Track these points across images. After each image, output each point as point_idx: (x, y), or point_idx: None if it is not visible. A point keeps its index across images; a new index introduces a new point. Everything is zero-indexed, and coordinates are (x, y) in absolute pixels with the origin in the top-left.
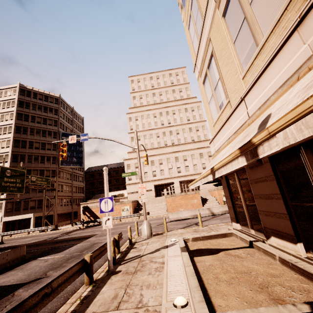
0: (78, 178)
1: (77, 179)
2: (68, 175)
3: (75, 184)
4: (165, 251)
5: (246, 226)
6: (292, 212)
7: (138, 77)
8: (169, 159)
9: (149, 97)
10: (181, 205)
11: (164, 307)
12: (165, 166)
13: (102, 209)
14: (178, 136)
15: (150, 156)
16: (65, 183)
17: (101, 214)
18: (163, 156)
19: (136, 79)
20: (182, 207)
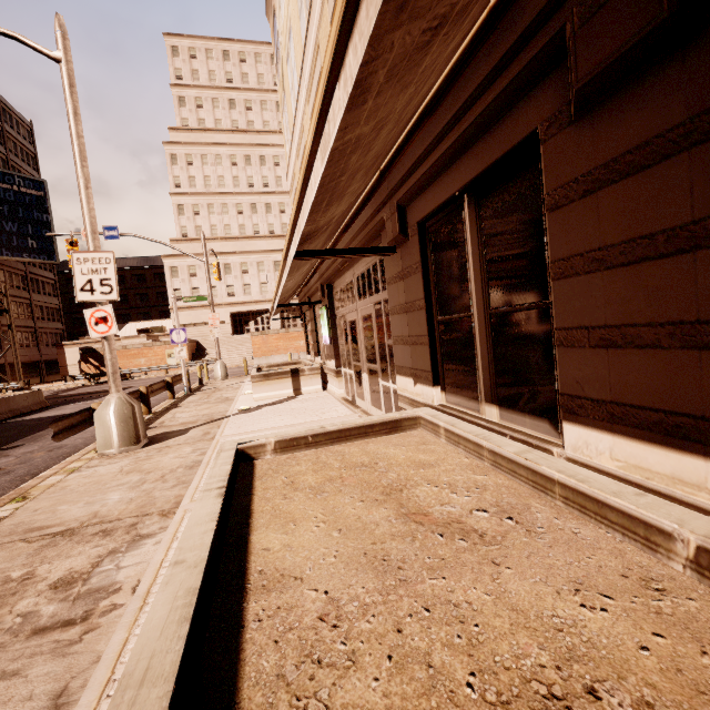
0: (44, 287)
1: (40, 290)
2: (17, 280)
3: (38, 301)
4: (243, 383)
5: (312, 356)
6: (319, 340)
7: (192, 41)
8: (262, 264)
9: (222, 108)
10: (278, 349)
11: (238, 395)
12: (254, 278)
13: (174, 340)
14: (284, 217)
15: (223, 254)
16: (14, 298)
17: (125, 363)
18: (249, 257)
19: (185, 48)
20: (280, 352)
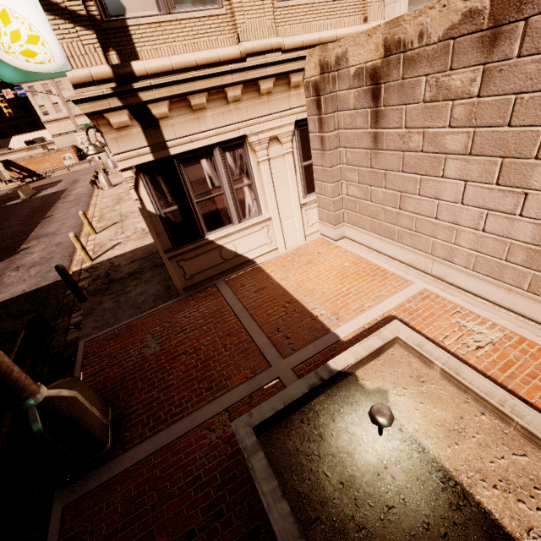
0: None
1: None
2: None
3: None
4: None
5: None
6: None
7: None
8: None
9: None
10: None
11: None
12: None
13: None
14: None
15: None
16: None
17: (37, 168)
18: None
19: None
20: None
